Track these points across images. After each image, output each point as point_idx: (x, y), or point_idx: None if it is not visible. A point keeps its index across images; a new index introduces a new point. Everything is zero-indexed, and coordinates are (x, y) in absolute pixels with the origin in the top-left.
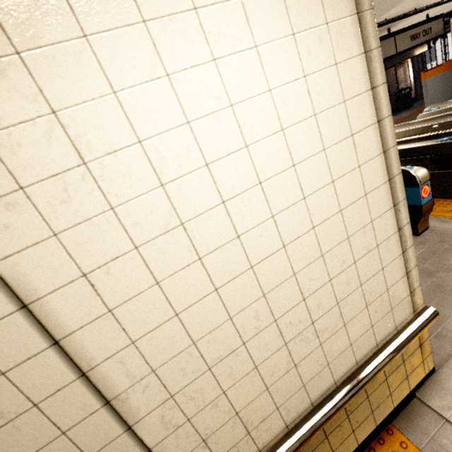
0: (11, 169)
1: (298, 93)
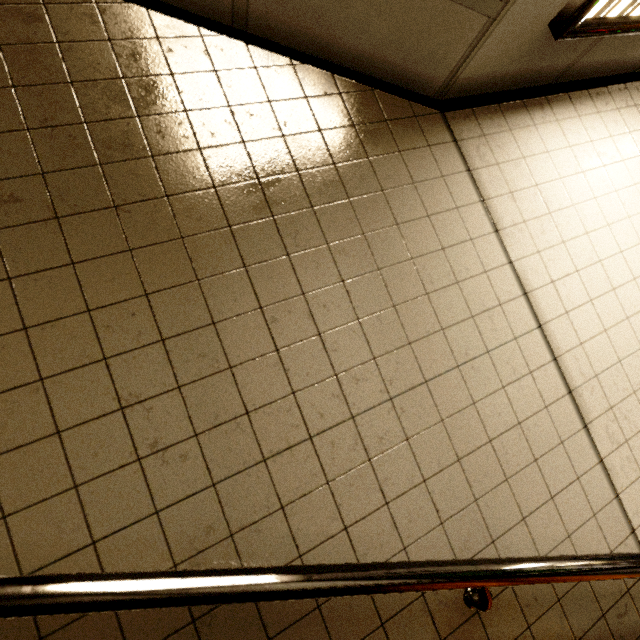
0: (520, 211)
1: None
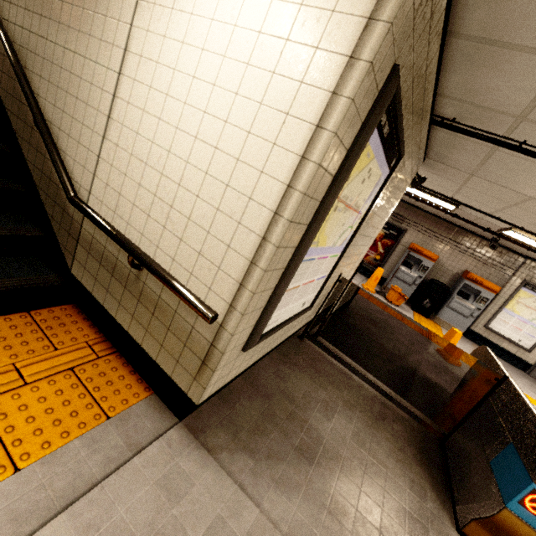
0: None
1: (275, 48)
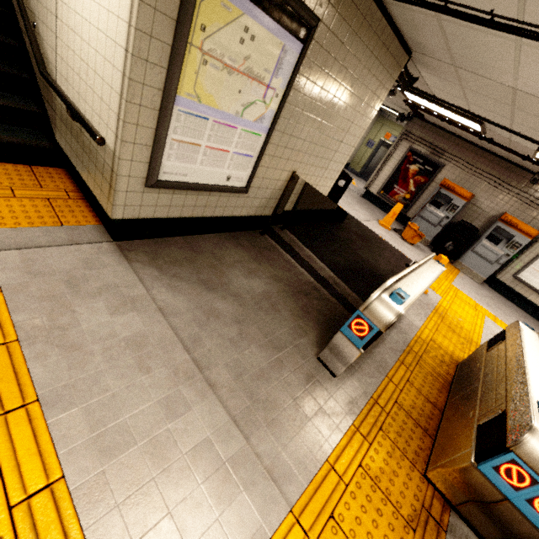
0: None
1: None
